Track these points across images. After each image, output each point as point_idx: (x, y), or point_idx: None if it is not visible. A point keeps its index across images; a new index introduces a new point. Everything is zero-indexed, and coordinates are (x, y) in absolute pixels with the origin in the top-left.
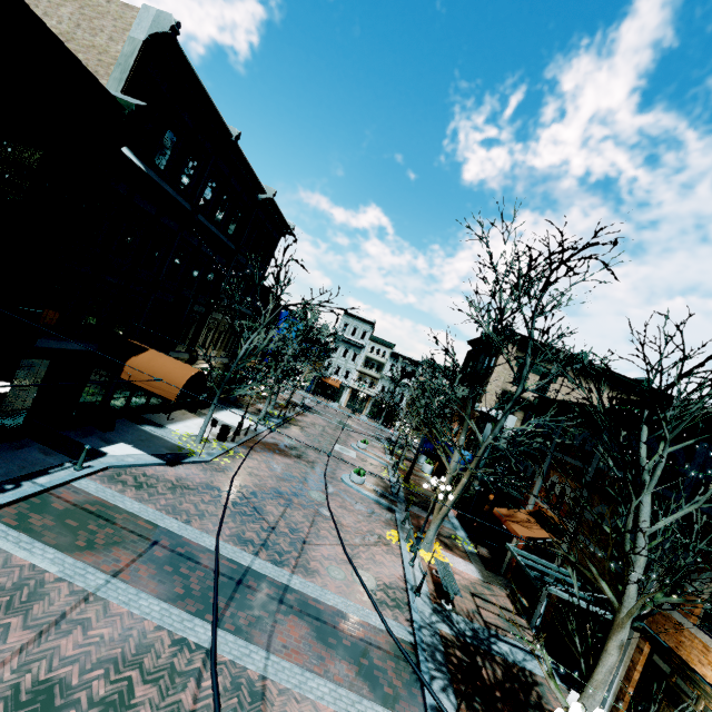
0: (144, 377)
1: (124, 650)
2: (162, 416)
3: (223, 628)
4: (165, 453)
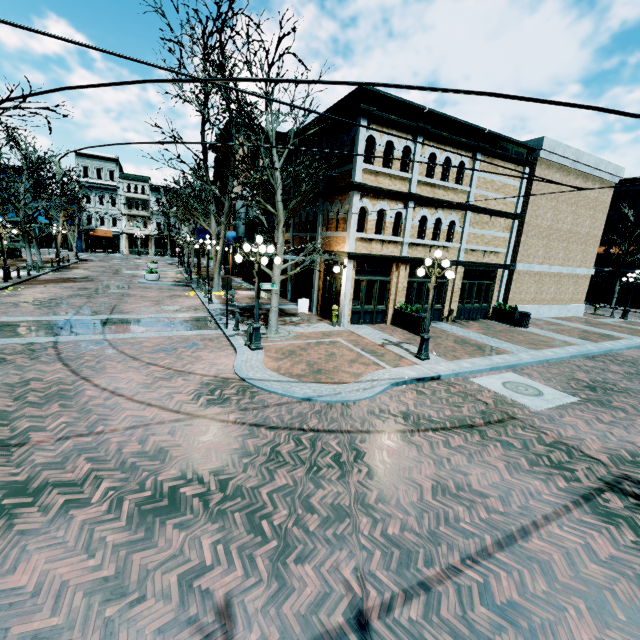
0: None
1: None
2: None
3: (62, 336)
4: None
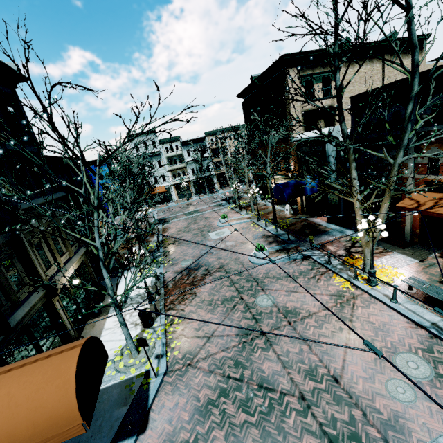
0: None
1: None
2: None
3: None
4: (122, 418)
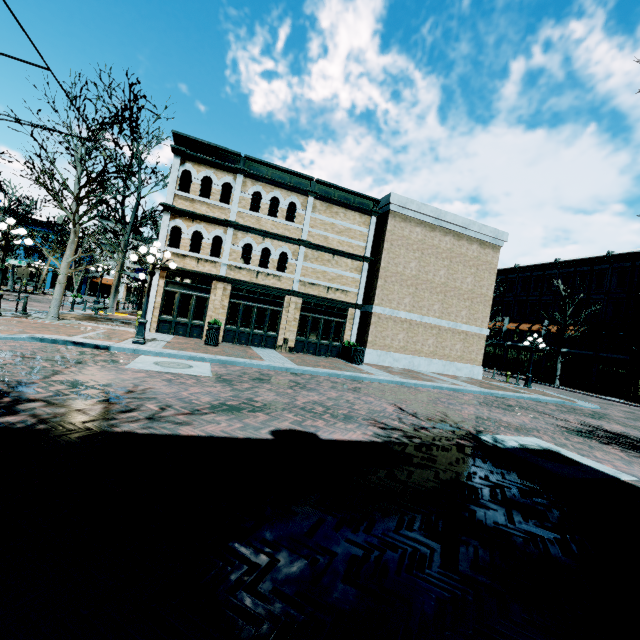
0: None
1: None
2: None
3: None
4: None
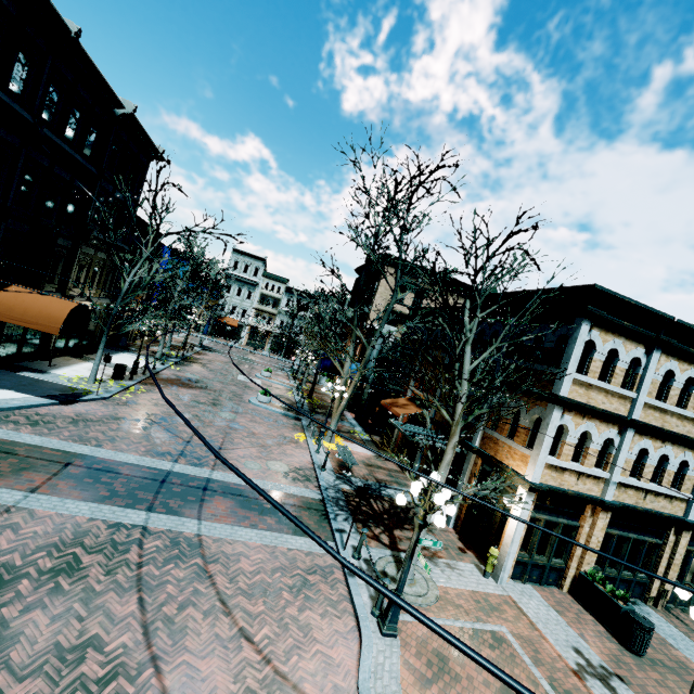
0: (14, 314)
1: (61, 538)
2: (42, 363)
3: (154, 512)
4: (56, 394)
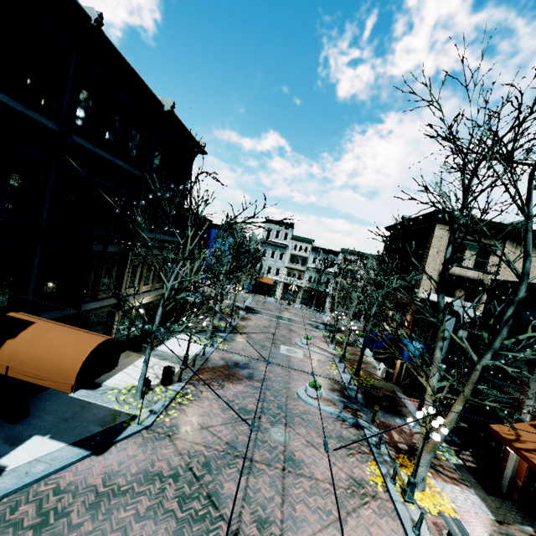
0: (24, 367)
1: None
2: None
3: None
4: (93, 433)
